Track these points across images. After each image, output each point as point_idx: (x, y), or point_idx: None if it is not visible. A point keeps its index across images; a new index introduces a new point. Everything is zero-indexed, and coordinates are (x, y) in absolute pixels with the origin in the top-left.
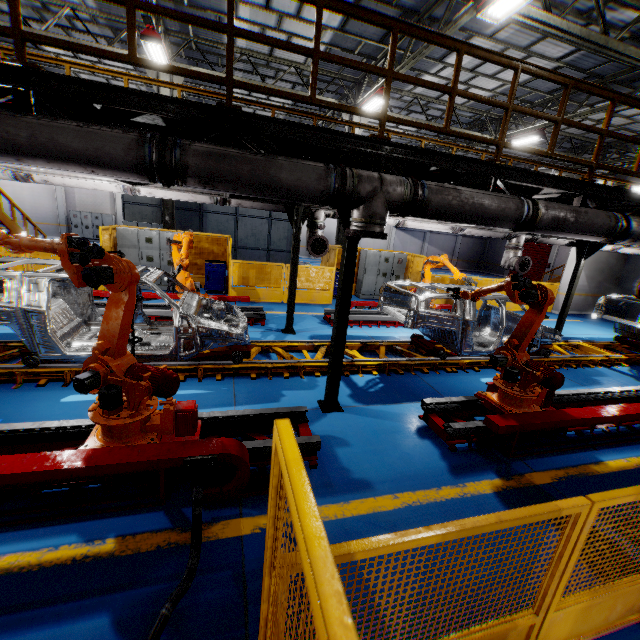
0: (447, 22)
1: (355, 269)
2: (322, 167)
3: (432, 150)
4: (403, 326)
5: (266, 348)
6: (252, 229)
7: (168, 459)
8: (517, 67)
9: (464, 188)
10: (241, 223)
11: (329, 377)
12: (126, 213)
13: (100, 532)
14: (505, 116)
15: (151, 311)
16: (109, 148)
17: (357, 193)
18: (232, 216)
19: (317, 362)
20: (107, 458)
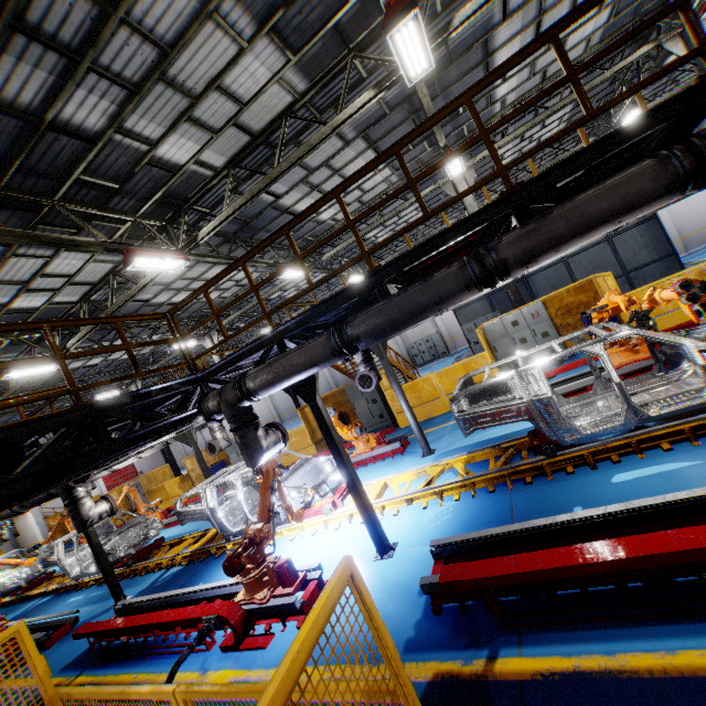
0: None
1: None
2: None
3: None
4: None
5: None
6: (590, 263)
7: None
8: None
9: None
10: (573, 265)
11: None
12: (459, 320)
13: None
14: None
15: (583, 381)
16: (635, 188)
17: None
18: (559, 264)
19: None
20: None
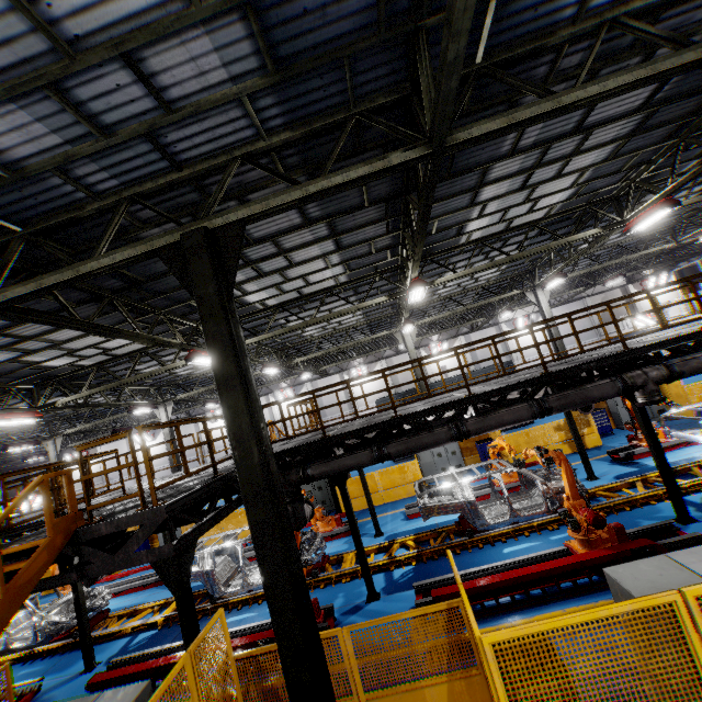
0: (591, 224)
1: (603, 404)
2: (610, 381)
3: (660, 341)
4: (697, 443)
5: (591, 494)
6: None
7: (622, 551)
8: (686, 280)
9: (698, 354)
10: None
11: (671, 497)
12: None
13: (610, 595)
14: (696, 303)
15: (482, 491)
16: (521, 414)
17: (635, 385)
18: None
19: (645, 493)
20: (591, 555)
